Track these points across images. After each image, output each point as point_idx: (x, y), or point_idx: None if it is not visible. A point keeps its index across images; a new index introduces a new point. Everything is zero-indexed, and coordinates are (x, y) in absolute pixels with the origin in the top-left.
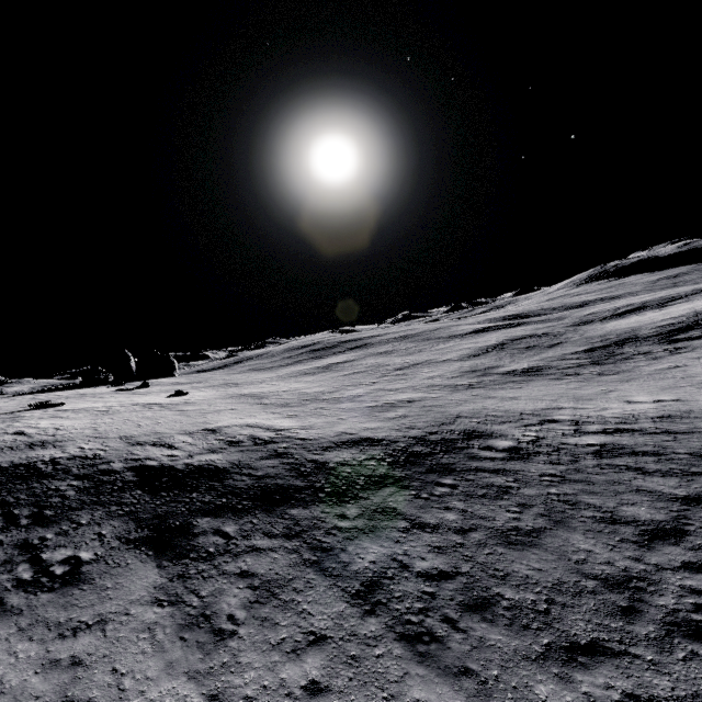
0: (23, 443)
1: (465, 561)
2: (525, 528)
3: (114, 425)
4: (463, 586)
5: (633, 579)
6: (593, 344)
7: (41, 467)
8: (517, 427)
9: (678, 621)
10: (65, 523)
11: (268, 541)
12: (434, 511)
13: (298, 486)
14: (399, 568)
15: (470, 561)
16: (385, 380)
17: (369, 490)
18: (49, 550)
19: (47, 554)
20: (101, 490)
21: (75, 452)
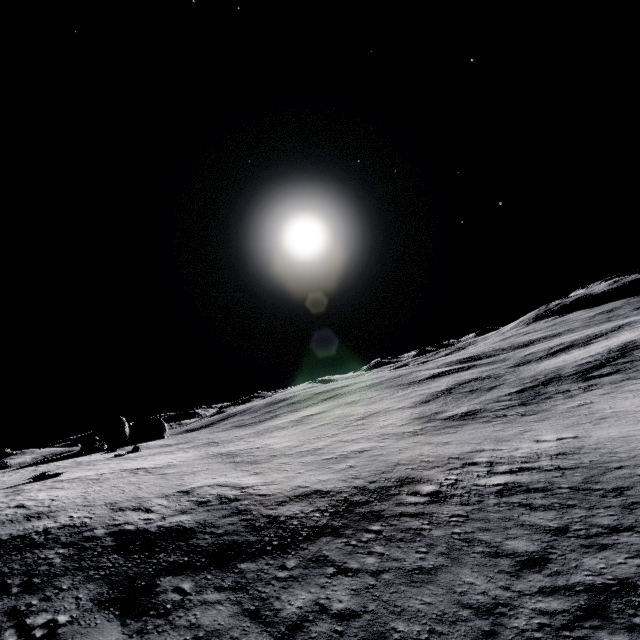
0: (22, 516)
1: (373, 600)
2: (427, 566)
3: (102, 492)
4: (367, 623)
5: (499, 606)
6: (525, 385)
7: (34, 538)
8: (442, 471)
9: (523, 639)
10: (49, 589)
11: (217, 594)
12: (358, 556)
13: (251, 541)
14: (319, 611)
15: (376, 600)
16: (345, 430)
17: (309, 541)
18: (33, 615)
19: (31, 619)
20: (83, 556)
21: (65, 521)
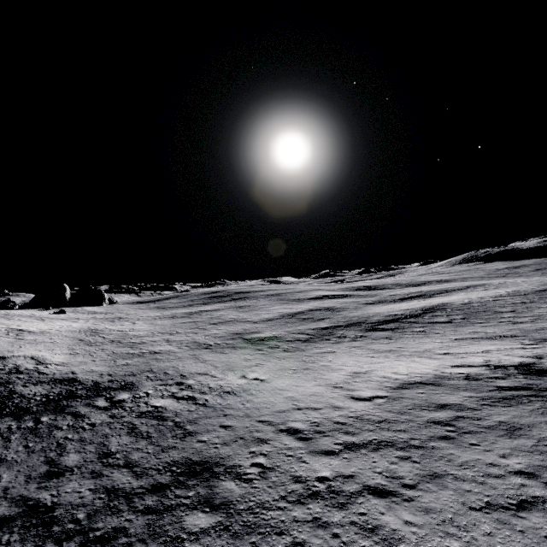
0: None
1: None
2: (8, 458)
3: None
4: None
5: None
6: (337, 323)
7: None
8: (156, 385)
9: None
10: None
11: None
12: None
13: None
14: None
15: None
16: (187, 331)
17: None
18: None
19: None
20: None
21: None
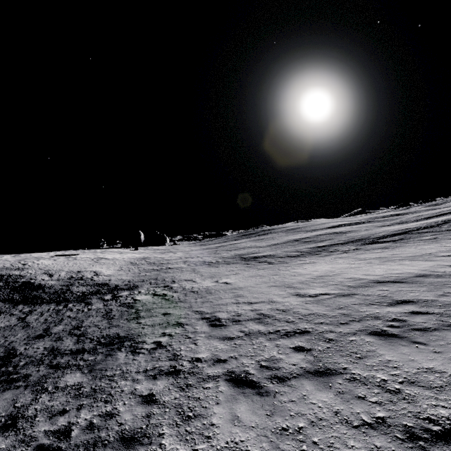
0: (17, 268)
1: None
2: (31, 325)
3: (57, 265)
4: None
5: None
6: (336, 242)
7: (4, 277)
8: (150, 287)
9: None
10: None
11: None
12: (38, 314)
13: (43, 297)
14: None
15: None
16: (204, 256)
17: (49, 303)
18: None
19: None
20: (2, 287)
21: (22, 273)
